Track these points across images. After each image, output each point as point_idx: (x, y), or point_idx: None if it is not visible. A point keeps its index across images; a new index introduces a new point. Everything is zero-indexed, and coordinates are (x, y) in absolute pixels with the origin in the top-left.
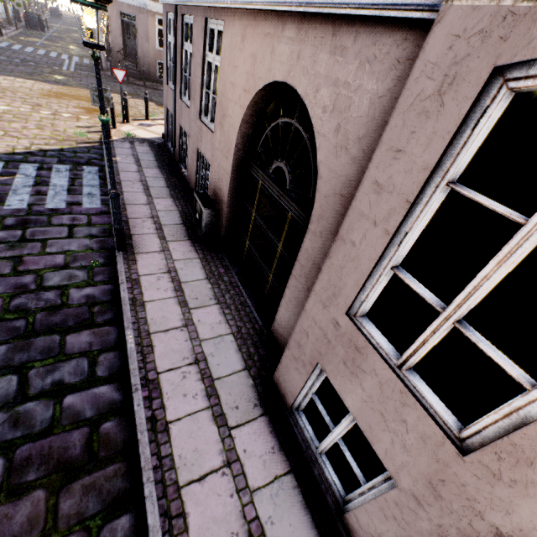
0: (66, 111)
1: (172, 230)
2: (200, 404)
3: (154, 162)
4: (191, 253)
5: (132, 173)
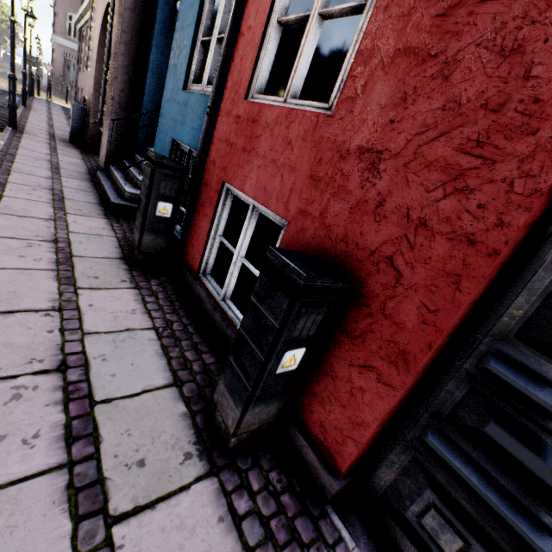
0: (4, 84)
1: (58, 116)
2: (45, 124)
3: (61, 109)
4: (65, 120)
5: (43, 104)
